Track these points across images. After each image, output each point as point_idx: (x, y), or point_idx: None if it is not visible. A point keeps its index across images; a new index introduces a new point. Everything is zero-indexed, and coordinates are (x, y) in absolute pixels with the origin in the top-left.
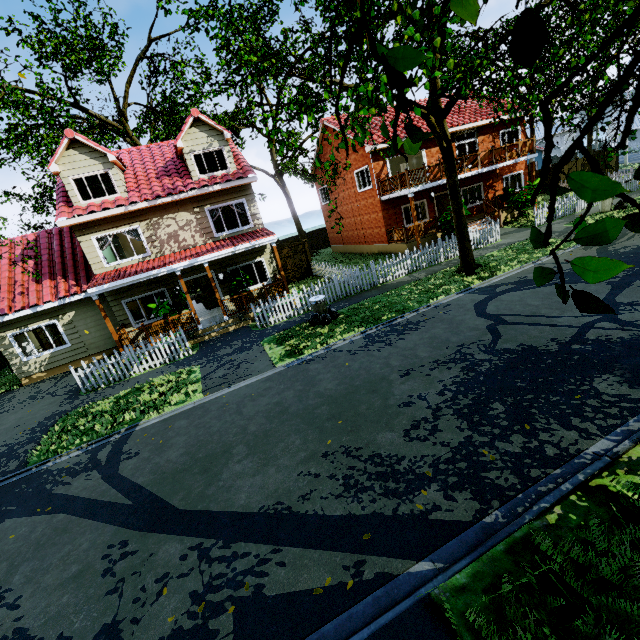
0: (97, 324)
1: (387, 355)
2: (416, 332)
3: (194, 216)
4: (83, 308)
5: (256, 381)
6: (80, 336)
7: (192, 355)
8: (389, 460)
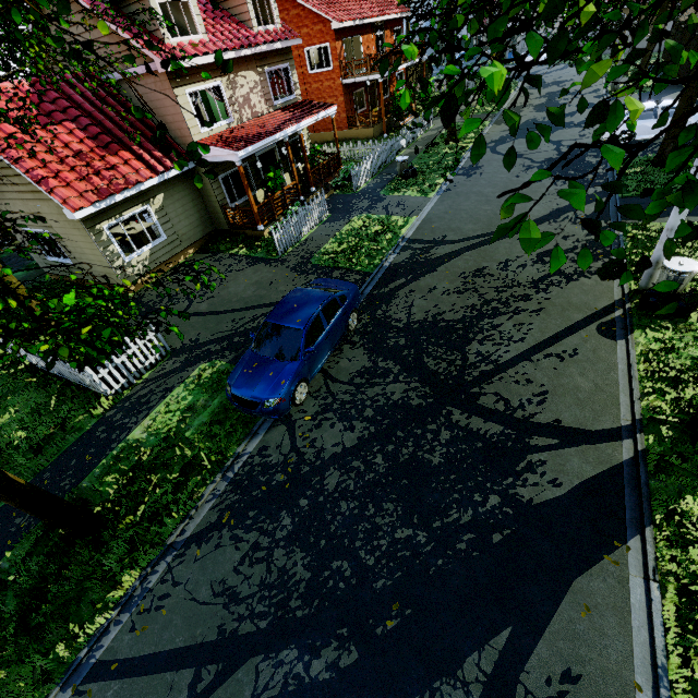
0: (184, 210)
1: (492, 176)
2: (486, 167)
3: (258, 77)
4: (170, 189)
5: (436, 204)
6: (172, 226)
7: (332, 215)
8: None
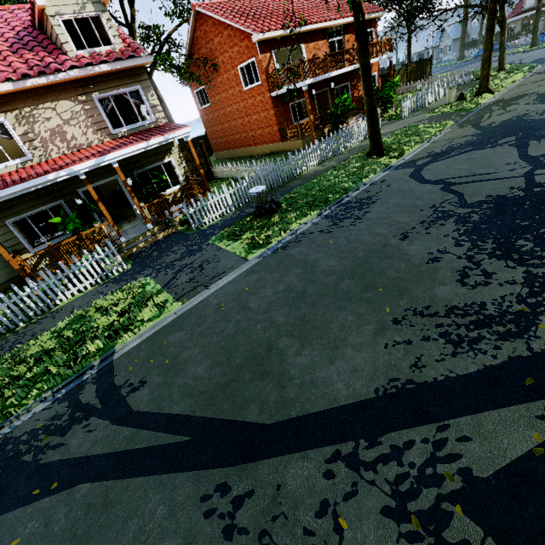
0: None
1: (367, 227)
2: (376, 205)
3: (80, 106)
4: None
5: (237, 277)
6: None
7: (128, 269)
8: (472, 309)
